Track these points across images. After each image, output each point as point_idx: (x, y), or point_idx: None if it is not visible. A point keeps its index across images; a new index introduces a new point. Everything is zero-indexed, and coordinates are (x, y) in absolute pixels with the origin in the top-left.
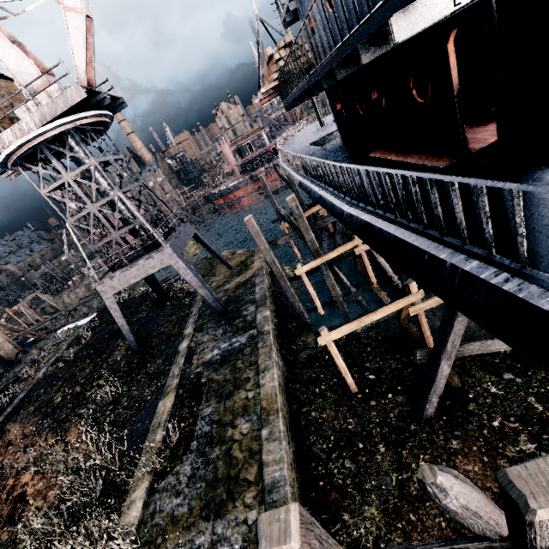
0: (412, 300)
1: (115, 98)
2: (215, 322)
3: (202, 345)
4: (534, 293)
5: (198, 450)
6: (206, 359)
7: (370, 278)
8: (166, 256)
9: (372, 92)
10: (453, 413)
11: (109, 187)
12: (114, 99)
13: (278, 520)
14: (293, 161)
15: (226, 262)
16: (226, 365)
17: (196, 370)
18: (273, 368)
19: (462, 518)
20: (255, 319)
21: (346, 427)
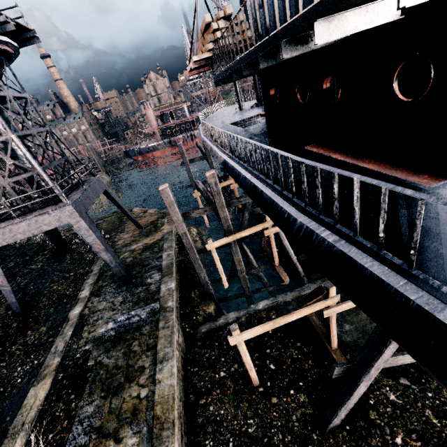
0: (328, 303)
1: (23, 27)
2: (116, 287)
3: (96, 313)
4: None
5: None
6: (98, 334)
7: (274, 257)
8: (66, 213)
9: (325, 80)
10: (356, 422)
11: (3, 126)
12: (22, 28)
13: None
14: (218, 138)
15: (136, 222)
16: (119, 346)
17: (84, 346)
18: (173, 358)
19: None
20: (158, 290)
21: (246, 431)
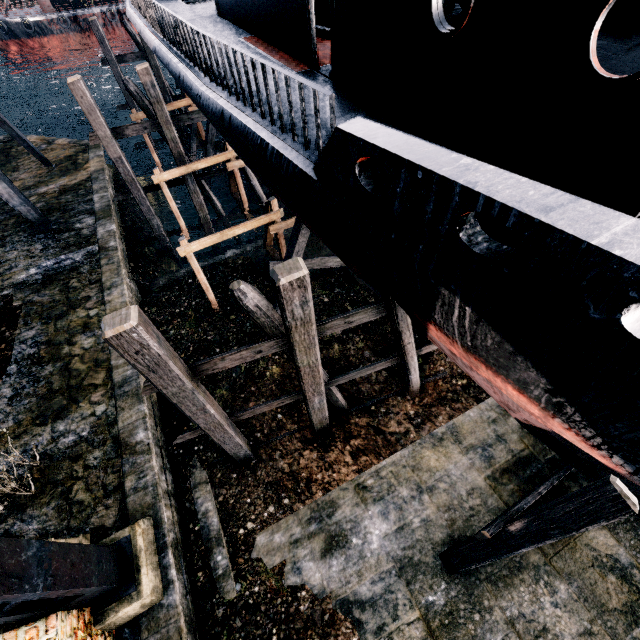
0: (273, 218)
1: None
2: (28, 236)
3: (6, 263)
4: (306, 164)
5: (21, 372)
6: (17, 280)
7: (243, 202)
8: None
9: None
10: None
11: None
12: None
13: (120, 315)
14: (146, 10)
15: (38, 152)
16: (52, 286)
17: (0, 293)
18: (122, 285)
19: (258, 318)
20: (95, 234)
21: (205, 338)
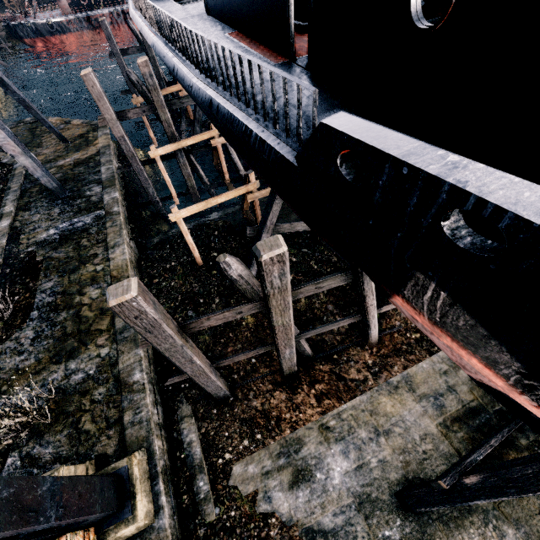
0: (250, 189)
1: None
2: (48, 201)
3: (31, 224)
4: (287, 151)
5: (41, 317)
6: (39, 239)
7: (224, 173)
8: None
9: None
10: None
11: None
12: None
13: (122, 286)
14: (146, 11)
15: (58, 131)
16: (67, 244)
17: (26, 249)
18: (123, 244)
19: (240, 285)
20: (101, 200)
21: (191, 290)
